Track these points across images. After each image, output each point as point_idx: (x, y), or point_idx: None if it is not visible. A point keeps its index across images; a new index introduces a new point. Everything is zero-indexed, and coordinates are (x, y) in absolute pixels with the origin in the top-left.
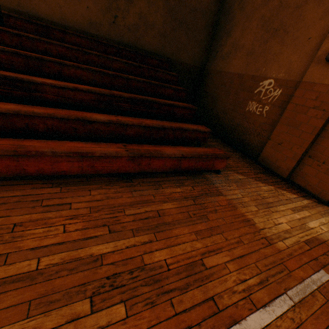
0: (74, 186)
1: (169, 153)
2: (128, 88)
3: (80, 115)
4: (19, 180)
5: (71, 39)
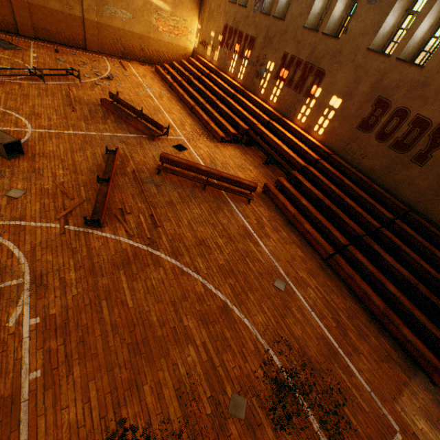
0: (352, 297)
1: (403, 331)
2: (439, 289)
3: (383, 281)
4: (342, 280)
5: (437, 239)
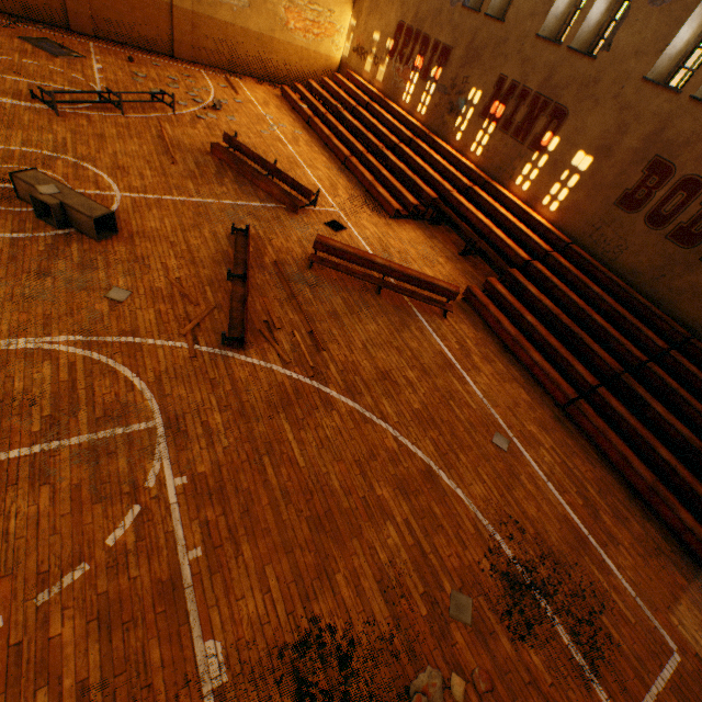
0: (603, 464)
1: (680, 515)
2: None
3: (651, 441)
4: (587, 438)
5: None
